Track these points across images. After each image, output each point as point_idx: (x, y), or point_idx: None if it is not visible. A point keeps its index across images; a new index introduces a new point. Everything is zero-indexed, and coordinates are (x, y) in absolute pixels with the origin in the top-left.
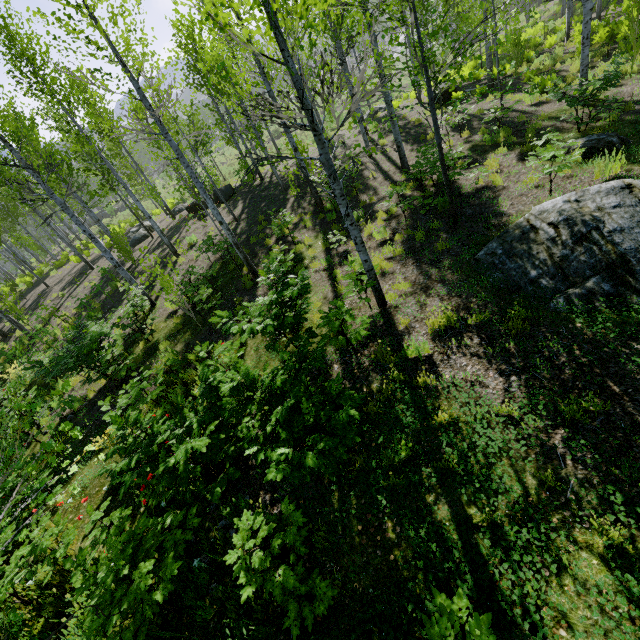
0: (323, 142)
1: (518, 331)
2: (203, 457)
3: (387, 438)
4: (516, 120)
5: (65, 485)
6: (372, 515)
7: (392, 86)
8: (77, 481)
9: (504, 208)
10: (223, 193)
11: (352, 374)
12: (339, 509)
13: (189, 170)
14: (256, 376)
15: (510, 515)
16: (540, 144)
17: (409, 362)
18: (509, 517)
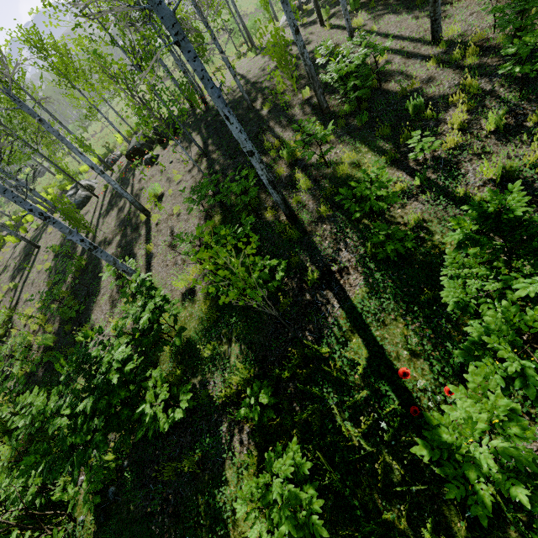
0: None
1: None
2: None
3: None
4: None
5: None
6: None
7: None
8: None
9: None
10: None
11: None
12: None
13: (198, 65)
14: None
15: None
16: None
17: None
18: None
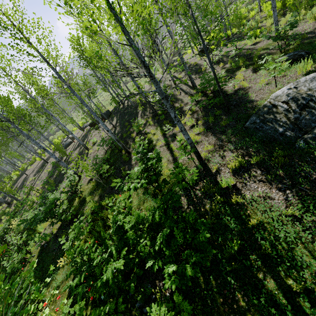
0: (156, 82)
1: (282, 163)
2: (122, 271)
3: (223, 238)
4: (245, 53)
5: (47, 287)
6: (227, 290)
7: (185, 47)
8: (53, 284)
9: (253, 98)
10: (105, 114)
11: (193, 201)
12: (205, 288)
13: (88, 107)
14: (143, 216)
15: (315, 282)
16: (263, 62)
17: (224, 190)
18: (315, 284)
